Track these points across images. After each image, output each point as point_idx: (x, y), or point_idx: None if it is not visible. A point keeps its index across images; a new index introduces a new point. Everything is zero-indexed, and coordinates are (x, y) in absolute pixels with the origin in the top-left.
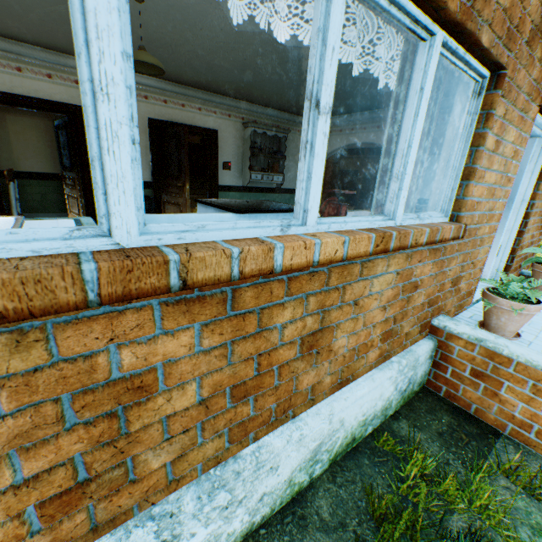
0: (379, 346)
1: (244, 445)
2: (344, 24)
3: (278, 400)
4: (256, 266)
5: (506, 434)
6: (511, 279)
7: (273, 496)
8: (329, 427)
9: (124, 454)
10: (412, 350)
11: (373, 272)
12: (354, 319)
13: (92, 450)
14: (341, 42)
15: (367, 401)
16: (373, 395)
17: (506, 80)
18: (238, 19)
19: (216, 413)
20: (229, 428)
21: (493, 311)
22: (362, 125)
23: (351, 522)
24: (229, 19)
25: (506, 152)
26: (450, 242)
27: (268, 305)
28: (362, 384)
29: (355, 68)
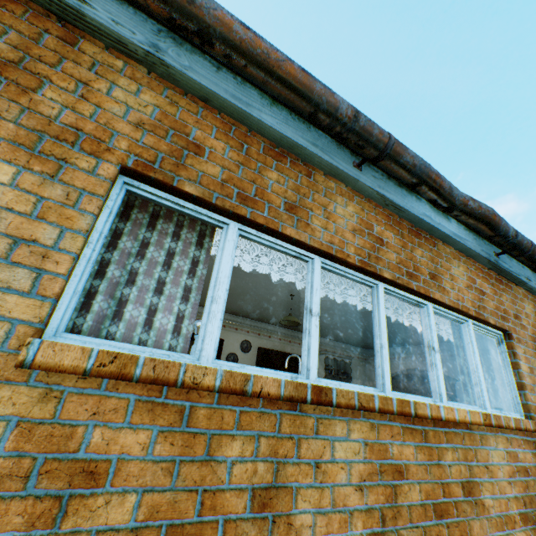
0: (522, 529)
1: None
2: (399, 304)
3: None
4: (435, 413)
5: None
6: None
7: None
8: None
9: (395, 520)
10: None
11: (488, 443)
12: (489, 482)
13: (383, 506)
14: (397, 310)
15: None
16: None
17: (513, 334)
18: (339, 301)
19: (427, 524)
20: None
21: None
22: (412, 354)
23: None
24: (335, 301)
25: None
26: (535, 437)
27: (437, 445)
28: None
29: (405, 321)
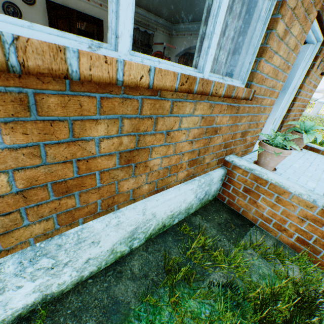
0: (188, 169)
1: (73, 227)
2: None
3: (102, 198)
4: (43, 63)
5: (257, 224)
6: (277, 134)
7: (99, 260)
8: (144, 217)
9: None
10: (209, 174)
11: (183, 111)
12: (167, 146)
13: None
14: None
15: (174, 203)
16: (178, 200)
17: None
18: None
19: (41, 203)
20: (57, 215)
21: (263, 153)
22: None
23: (152, 274)
24: None
25: (290, 43)
26: (243, 104)
27: (82, 119)
28: (171, 191)
29: None
